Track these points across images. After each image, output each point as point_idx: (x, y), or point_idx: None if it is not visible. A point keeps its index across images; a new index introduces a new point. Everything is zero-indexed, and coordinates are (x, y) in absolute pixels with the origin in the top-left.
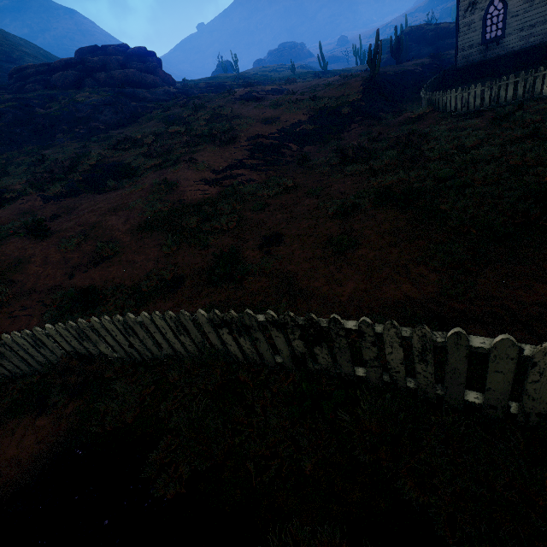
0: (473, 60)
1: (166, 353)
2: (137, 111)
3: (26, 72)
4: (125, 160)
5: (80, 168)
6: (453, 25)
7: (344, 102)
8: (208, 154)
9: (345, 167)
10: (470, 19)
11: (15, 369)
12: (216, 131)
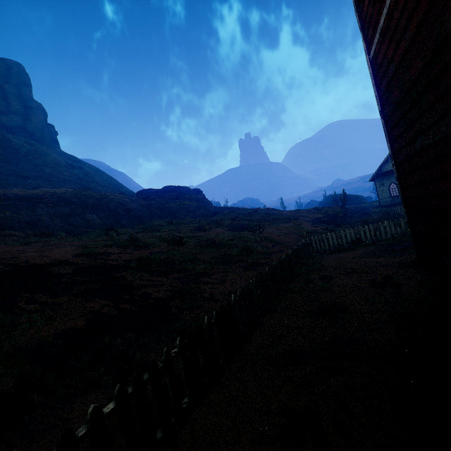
0: (388, 203)
1: (385, 238)
2: (215, 211)
3: (151, 191)
4: (243, 223)
5: (224, 224)
6: (355, 195)
7: (338, 212)
8: (293, 221)
9: (372, 224)
10: (382, 189)
11: (323, 249)
12: (280, 217)
